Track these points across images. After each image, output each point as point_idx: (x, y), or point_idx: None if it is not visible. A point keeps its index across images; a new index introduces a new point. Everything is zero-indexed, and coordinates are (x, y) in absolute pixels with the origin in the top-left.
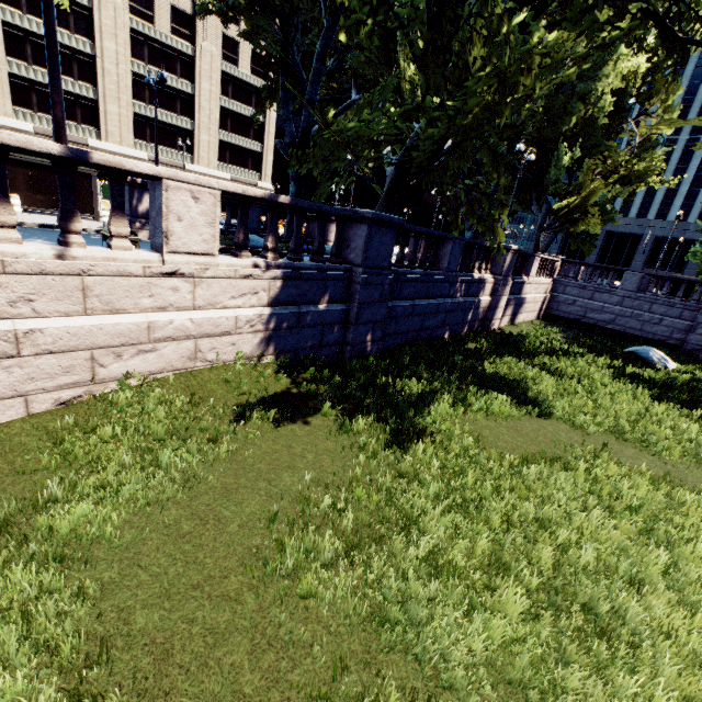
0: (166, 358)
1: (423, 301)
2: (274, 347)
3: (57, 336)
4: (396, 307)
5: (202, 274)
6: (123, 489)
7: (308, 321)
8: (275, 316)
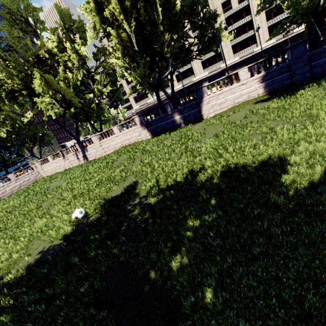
0: (244, 98)
1: None
2: (267, 90)
3: (229, 98)
4: (318, 63)
5: (247, 82)
6: (235, 112)
7: (276, 82)
8: (265, 84)
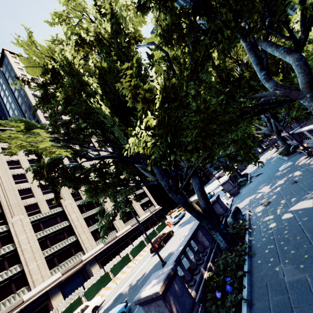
0: None
1: None
2: None
3: None
4: None
5: None
6: None
7: None
8: None
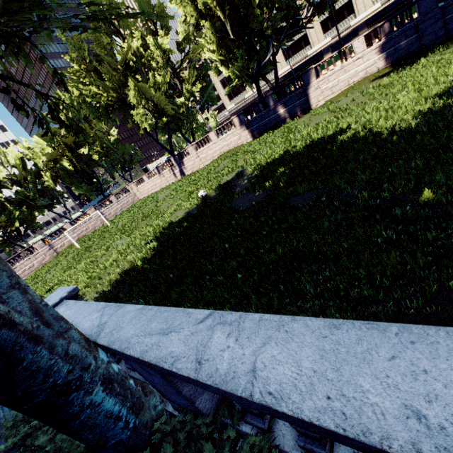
0: (360, 76)
1: None
2: (388, 62)
3: (342, 79)
4: None
5: (363, 56)
6: (347, 96)
7: (400, 49)
8: (386, 54)
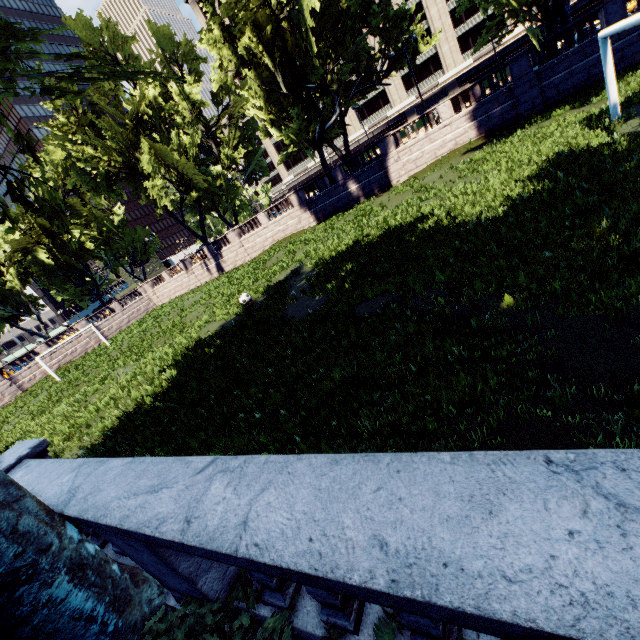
0: (449, 147)
1: (583, 62)
2: (481, 132)
3: (428, 150)
4: (552, 82)
5: (451, 123)
6: (435, 171)
7: (493, 117)
8: (478, 122)
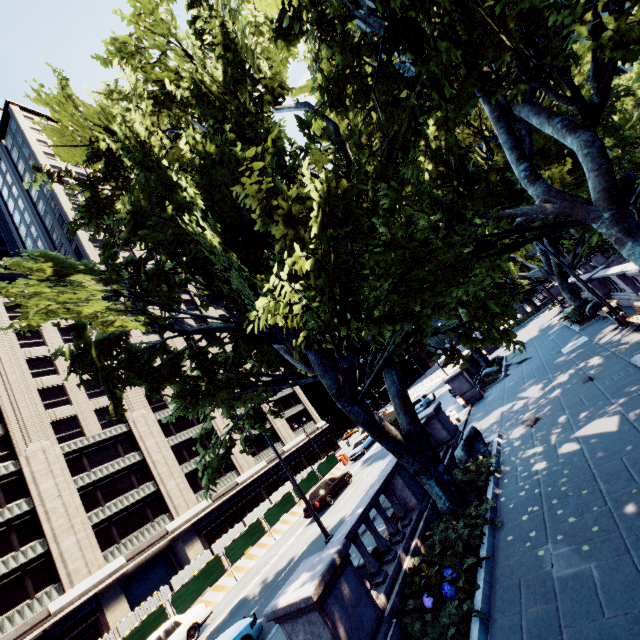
0: None
1: None
2: None
3: None
4: None
5: None
6: None
7: None
8: None
